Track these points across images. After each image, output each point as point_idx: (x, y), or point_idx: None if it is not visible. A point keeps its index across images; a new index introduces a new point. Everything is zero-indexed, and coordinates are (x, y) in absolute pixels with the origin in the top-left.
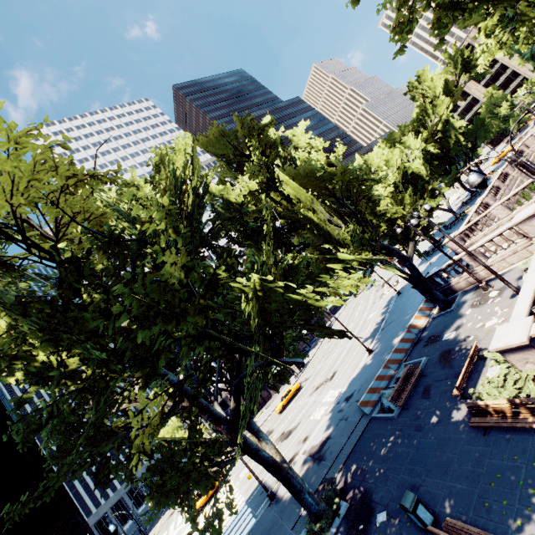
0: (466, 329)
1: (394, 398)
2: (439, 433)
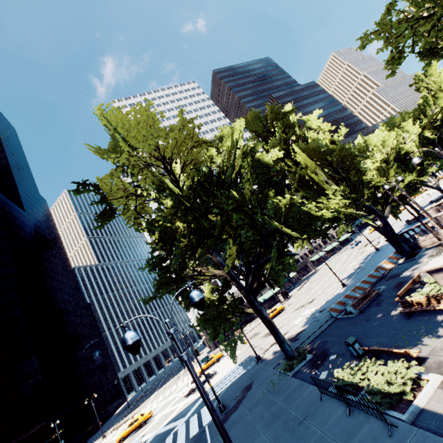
0: (419, 270)
1: (355, 305)
2: (380, 321)
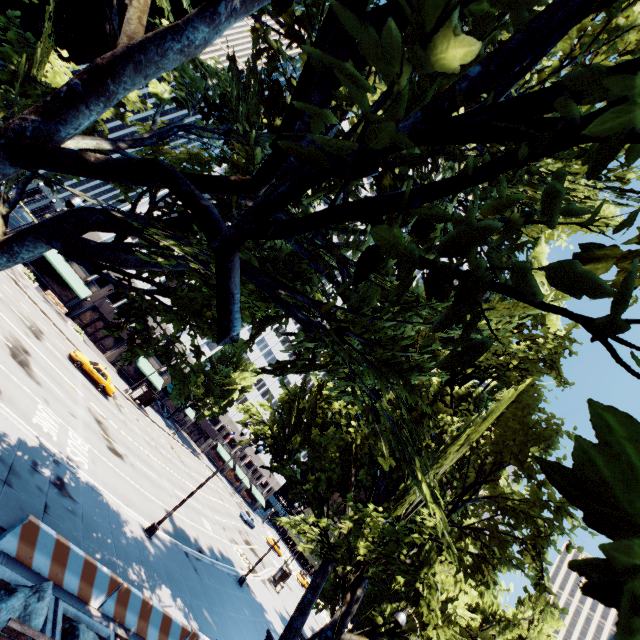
0: None
1: None
2: None
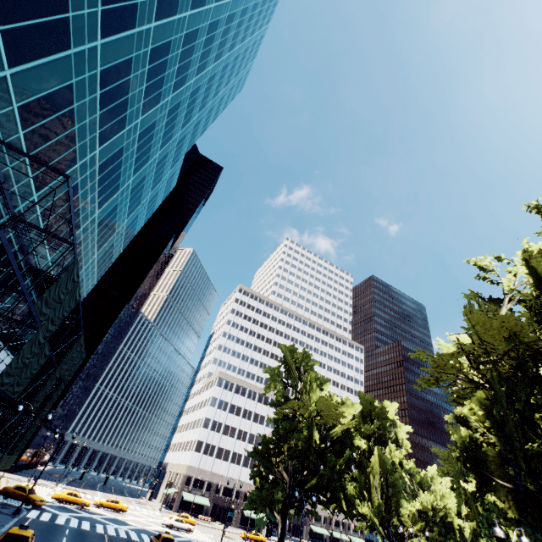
0: None
1: None
2: None
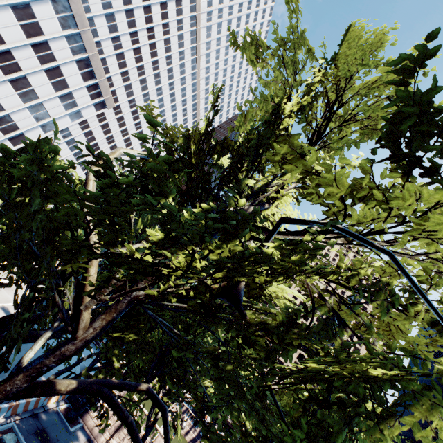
0: None
1: None
2: None
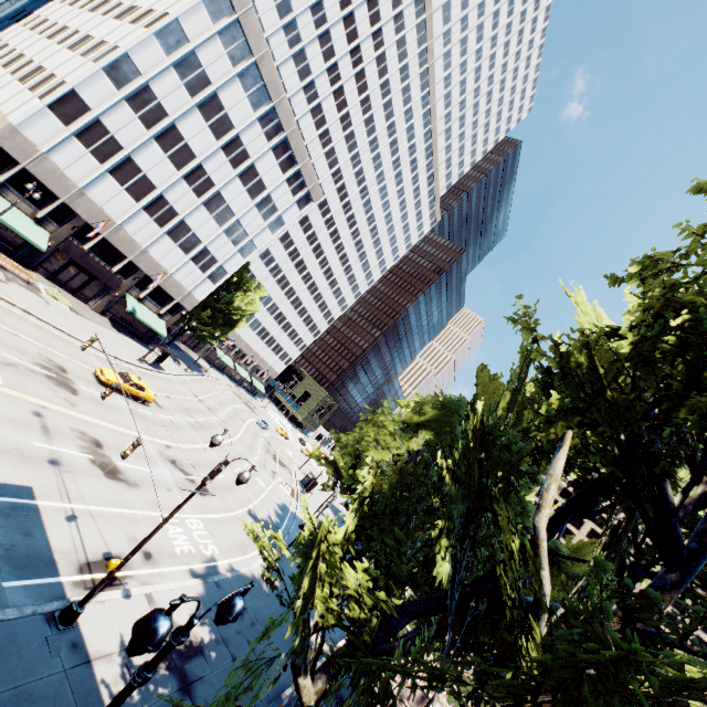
0: None
1: None
2: None
